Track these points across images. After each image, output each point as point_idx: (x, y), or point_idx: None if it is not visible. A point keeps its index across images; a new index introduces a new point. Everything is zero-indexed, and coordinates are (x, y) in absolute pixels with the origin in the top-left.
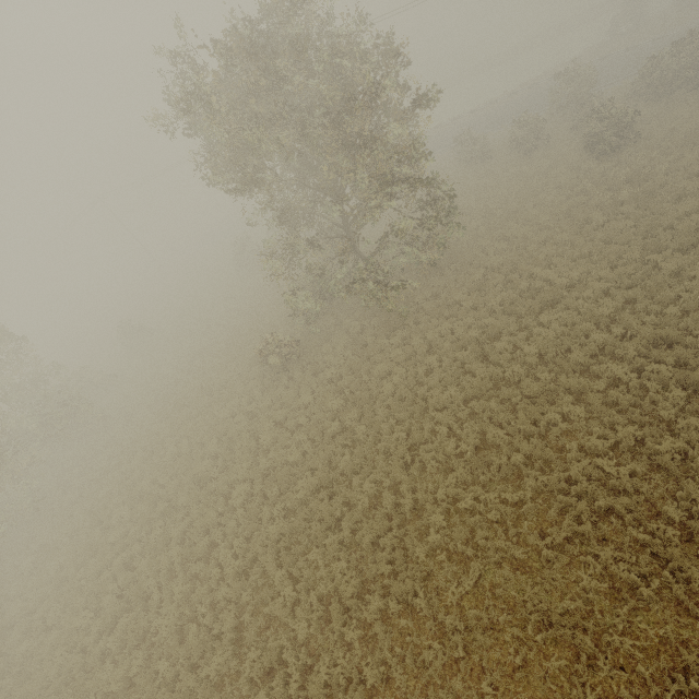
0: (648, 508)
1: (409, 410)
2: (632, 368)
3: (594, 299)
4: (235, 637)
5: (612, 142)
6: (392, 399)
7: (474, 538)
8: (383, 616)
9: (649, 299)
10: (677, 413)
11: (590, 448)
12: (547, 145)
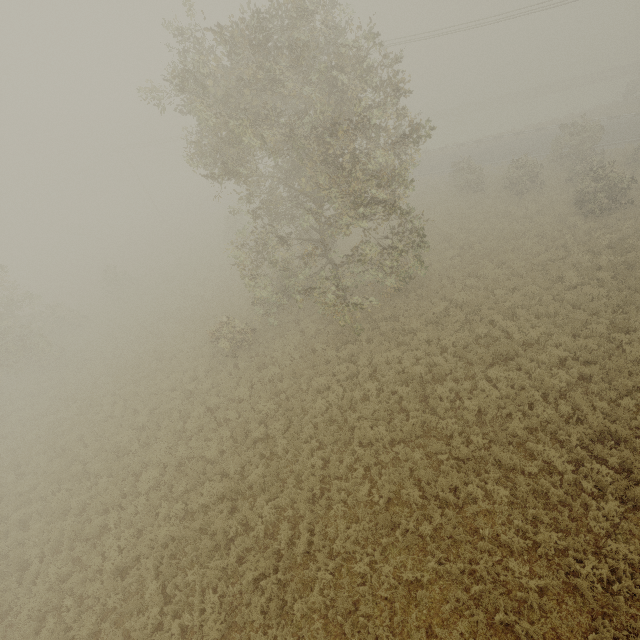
0: (552, 638)
1: (334, 434)
2: (571, 457)
3: (549, 366)
4: None
5: (603, 203)
6: (322, 417)
7: (356, 614)
8: None
9: (605, 382)
10: (609, 528)
11: (505, 540)
12: (540, 190)
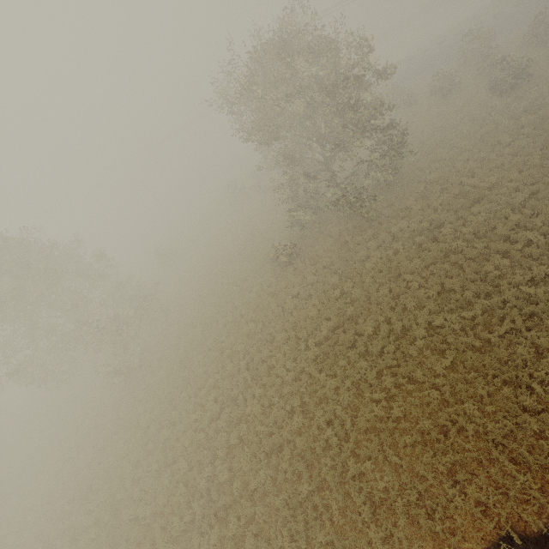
0: None
1: (386, 277)
2: (540, 234)
3: (508, 194)
4: (301, 410)
5: (511, 83)
6: (373, 272)
7: (447, 339)
8: (395, 387)
9: (548, 190)
10: None
11: (515, 283)
12: (459, 89)
